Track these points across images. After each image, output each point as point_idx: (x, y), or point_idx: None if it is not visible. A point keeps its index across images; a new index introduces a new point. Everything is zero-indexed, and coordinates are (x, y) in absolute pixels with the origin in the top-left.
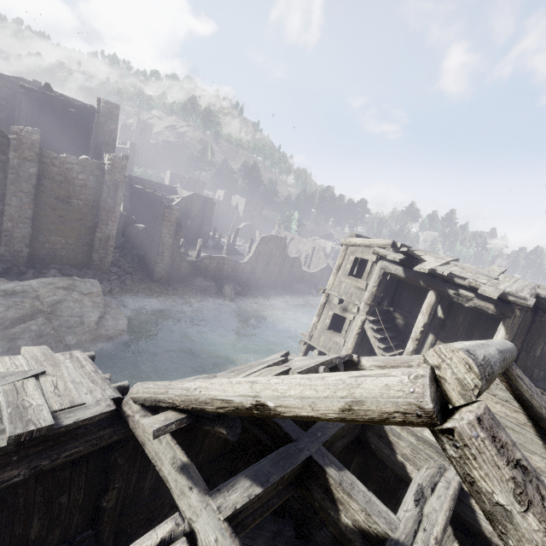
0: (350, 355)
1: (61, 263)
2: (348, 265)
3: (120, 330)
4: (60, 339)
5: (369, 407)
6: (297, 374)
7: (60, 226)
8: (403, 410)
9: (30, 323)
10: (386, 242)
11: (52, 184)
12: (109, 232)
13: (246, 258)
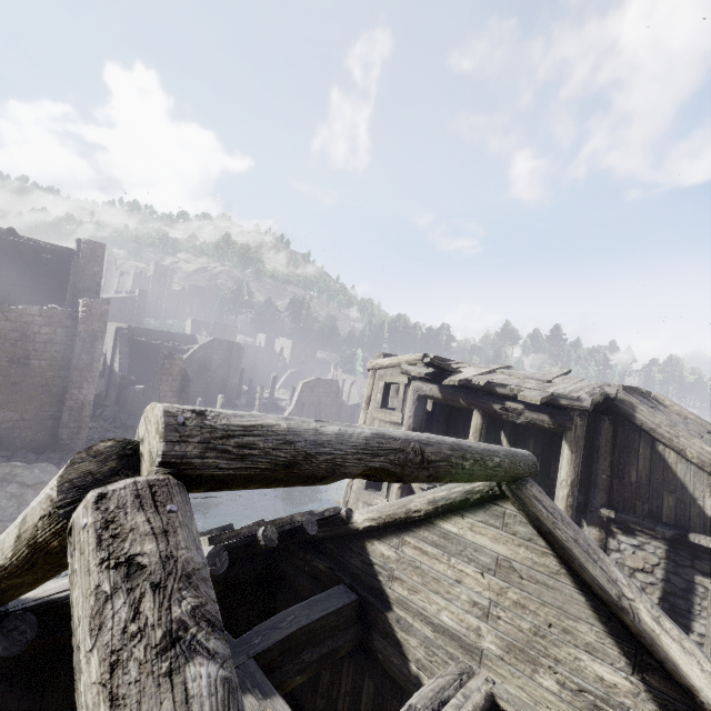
0: (335, 509)
1: (13, 447)
2: (378, 395)
3: None
4: None
5: (28, 522)
6: (207, 539)
7: (12, 397)
8: (43, 512)
9: None
10: (416, 357)
11: (4, 344)
12: (84, 397)
13: (286, 412)
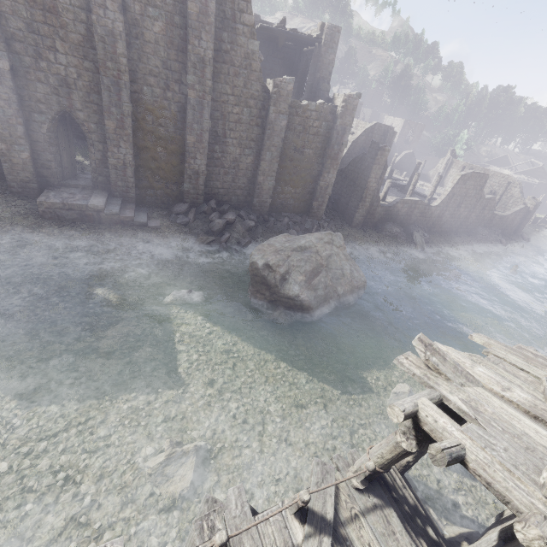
0: None
1: (288, 211)
2: None
3: (363, 282)
4: (334, 289)
5: None
6: None
7: (292, 177)
8: None
9: (320, 276)
10: None
11: (293, 135)
12: (329, 180)
13: (437, 200)
